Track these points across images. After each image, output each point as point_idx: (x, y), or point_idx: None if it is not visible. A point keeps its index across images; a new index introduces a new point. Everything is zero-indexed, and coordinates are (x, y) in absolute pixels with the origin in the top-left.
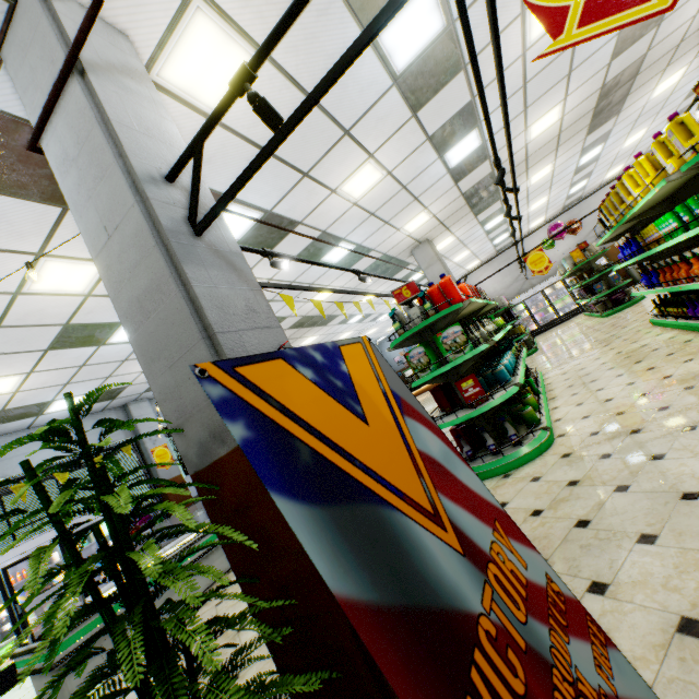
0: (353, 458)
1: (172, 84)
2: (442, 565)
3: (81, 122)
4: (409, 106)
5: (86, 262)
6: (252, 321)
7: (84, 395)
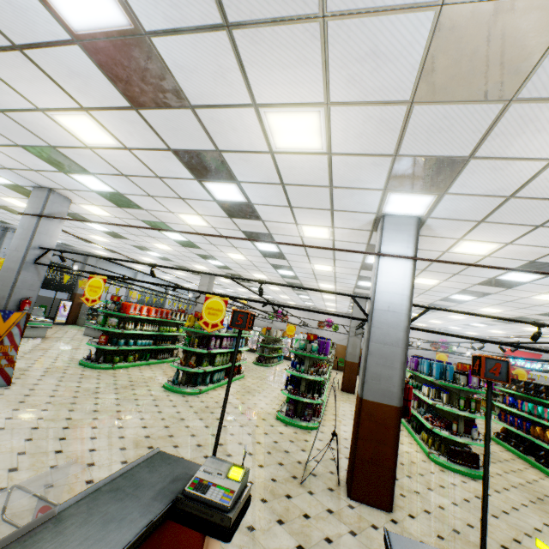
0: None
1: (83, 207)
2: None
3: (31, 226)
4: (180, 244)
5: None
6: (30, 288)
7: None
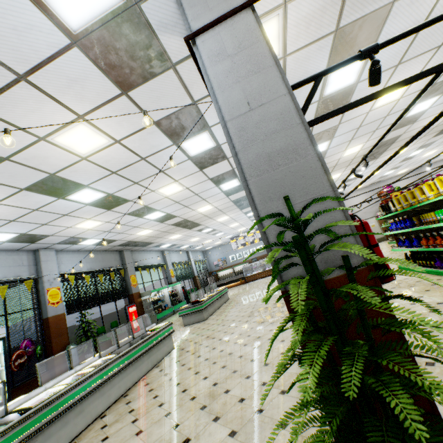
0: None
1: None
2: None
3: (246, 36)
4: (315, 115)
5: (103, 135)
6: None
7: (16, 234)
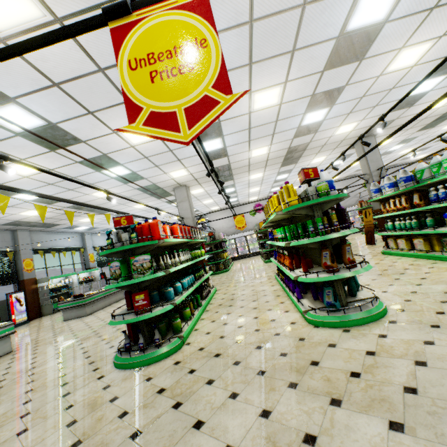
0: None
1: None
2: None
3: None
4: None
5: None
6: None
7: None
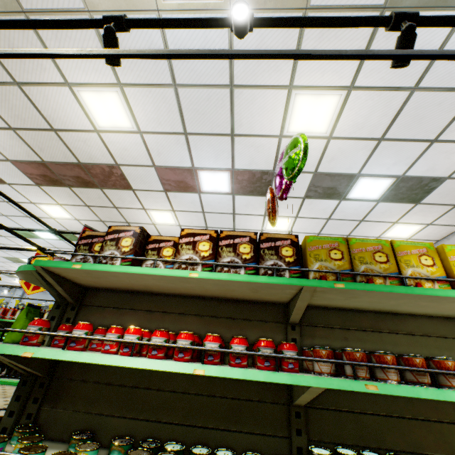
0: None
1: None
2: None
3: None
4: None
5: None
6: None
7: None
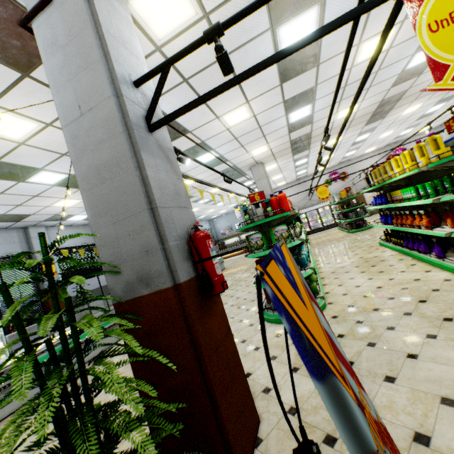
0: (314, 338)
1: (135, 11)
2: (358, 416)
3: (75, 20)
4: (279, 78)
5: (28, 119)
6: (177, 201)
7: None
